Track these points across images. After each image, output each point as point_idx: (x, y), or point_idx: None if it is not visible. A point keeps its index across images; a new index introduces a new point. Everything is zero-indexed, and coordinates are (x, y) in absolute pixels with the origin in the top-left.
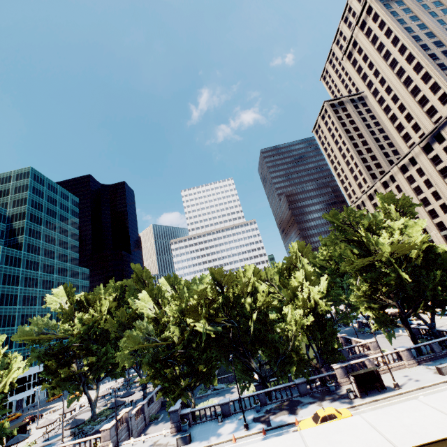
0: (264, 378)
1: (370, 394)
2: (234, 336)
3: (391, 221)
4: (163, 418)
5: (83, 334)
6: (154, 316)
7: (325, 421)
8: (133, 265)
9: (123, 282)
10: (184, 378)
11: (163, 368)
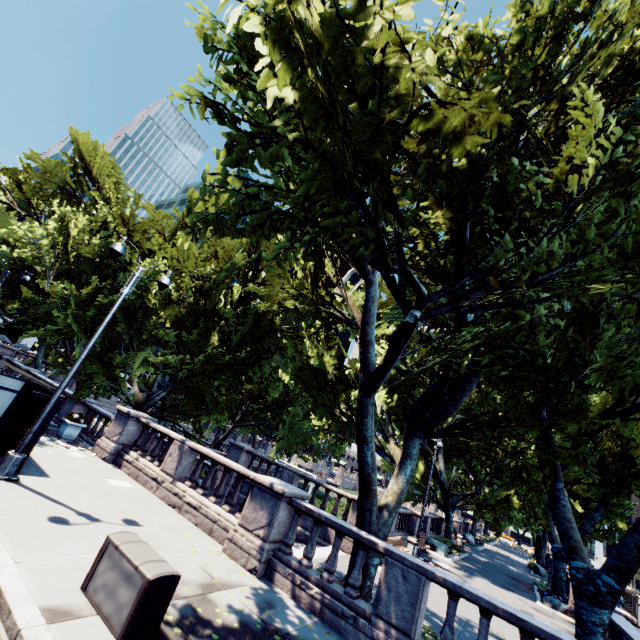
0: None
1: None
2: None
3: None
4: None
5: None
6: None
7: None
8: None
9: None
10: None
11: None
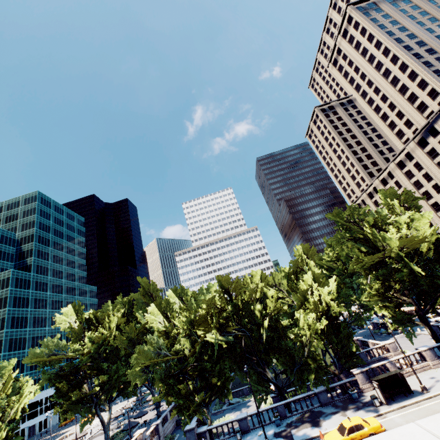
0: (281, 389)
1: (396, 399)
2: (246, 345)
3: (395, 217)
4: (179, 438)
5: (93, 353)
6: (164, 330)
7: (352, 432)
8: (139, 278)
9: (130, 297)
10: (197, 393)
11: (176, 383)
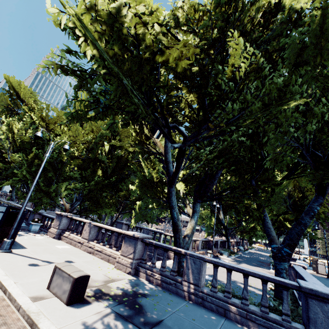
0: None
1: None
2: None
3: None
4: None
5: None
6: None
7: None
8: None
9: None
10: None
11: None
